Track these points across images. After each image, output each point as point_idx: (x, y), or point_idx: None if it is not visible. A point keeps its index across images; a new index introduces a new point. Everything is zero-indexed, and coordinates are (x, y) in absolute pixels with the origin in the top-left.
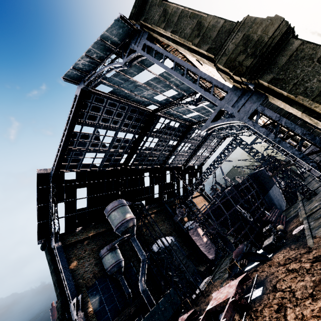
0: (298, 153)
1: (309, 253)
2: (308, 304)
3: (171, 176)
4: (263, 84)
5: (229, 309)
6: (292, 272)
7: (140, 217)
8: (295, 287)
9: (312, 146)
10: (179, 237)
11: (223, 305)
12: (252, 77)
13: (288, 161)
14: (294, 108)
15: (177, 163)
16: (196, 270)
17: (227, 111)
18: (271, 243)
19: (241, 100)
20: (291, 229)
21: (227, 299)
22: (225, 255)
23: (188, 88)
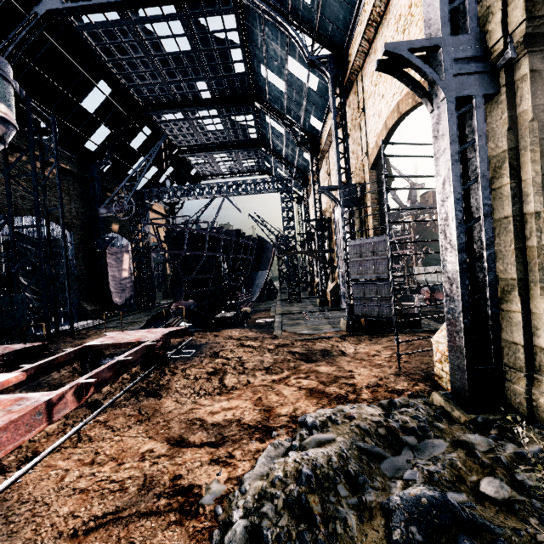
0: (459, 191)
1: (275, 339)
2: (259, 375)
3: (146, 144)
4: (517, 70)
5: (141, 352)
6: (247, 347)
7: (31, 141)
8: (247, 359)
9: (379, 239)
10: (82, 243)
11: (126, 347)
12: (529, 40)
13: (314, 250)
14: (506, 137)
15: (176, 134)
16: (78, 304)
17: (444, 59)
18: (229, 317)
19: (473, 64)
20: (256, 318)
21: (140, 342)
22: (141, 309)
23: (331, 17)
